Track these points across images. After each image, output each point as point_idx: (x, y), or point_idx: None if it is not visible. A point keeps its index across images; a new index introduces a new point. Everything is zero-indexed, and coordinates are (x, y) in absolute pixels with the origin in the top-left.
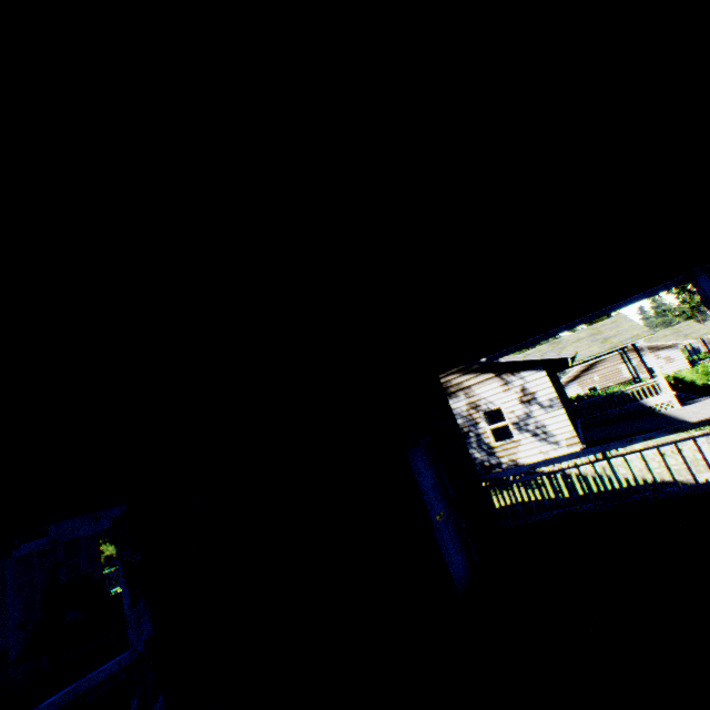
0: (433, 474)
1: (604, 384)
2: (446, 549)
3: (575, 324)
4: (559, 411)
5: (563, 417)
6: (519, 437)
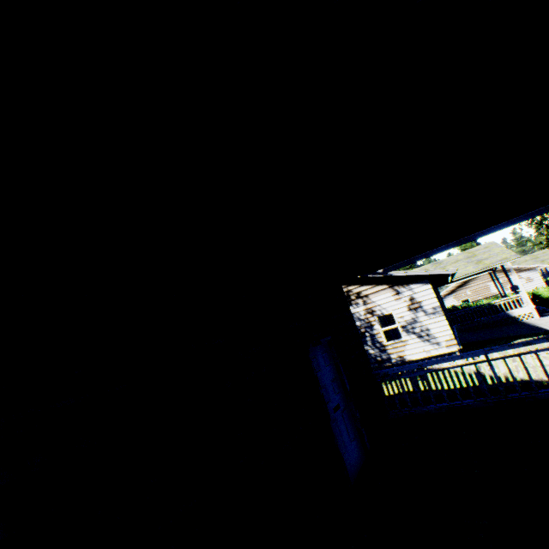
0: (332, 369)
1: (475, 297)
2: (341, 438)
3: (463, 241)
4: (441, 317)
5: (443, 323)
6: (407, 338)
